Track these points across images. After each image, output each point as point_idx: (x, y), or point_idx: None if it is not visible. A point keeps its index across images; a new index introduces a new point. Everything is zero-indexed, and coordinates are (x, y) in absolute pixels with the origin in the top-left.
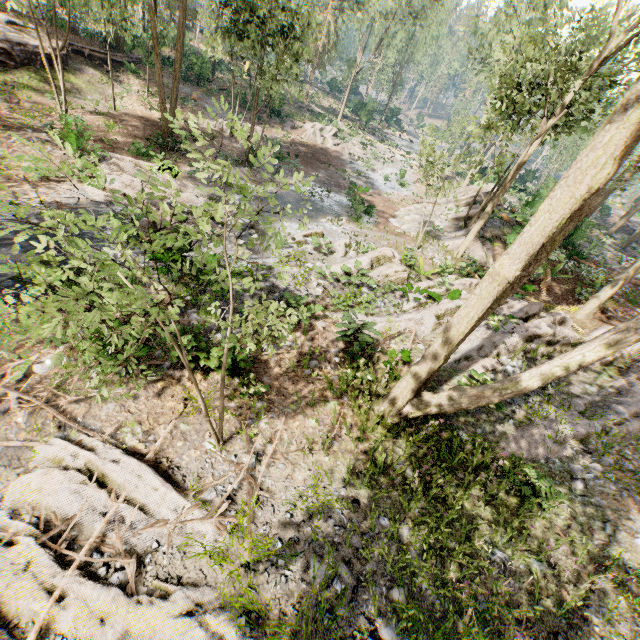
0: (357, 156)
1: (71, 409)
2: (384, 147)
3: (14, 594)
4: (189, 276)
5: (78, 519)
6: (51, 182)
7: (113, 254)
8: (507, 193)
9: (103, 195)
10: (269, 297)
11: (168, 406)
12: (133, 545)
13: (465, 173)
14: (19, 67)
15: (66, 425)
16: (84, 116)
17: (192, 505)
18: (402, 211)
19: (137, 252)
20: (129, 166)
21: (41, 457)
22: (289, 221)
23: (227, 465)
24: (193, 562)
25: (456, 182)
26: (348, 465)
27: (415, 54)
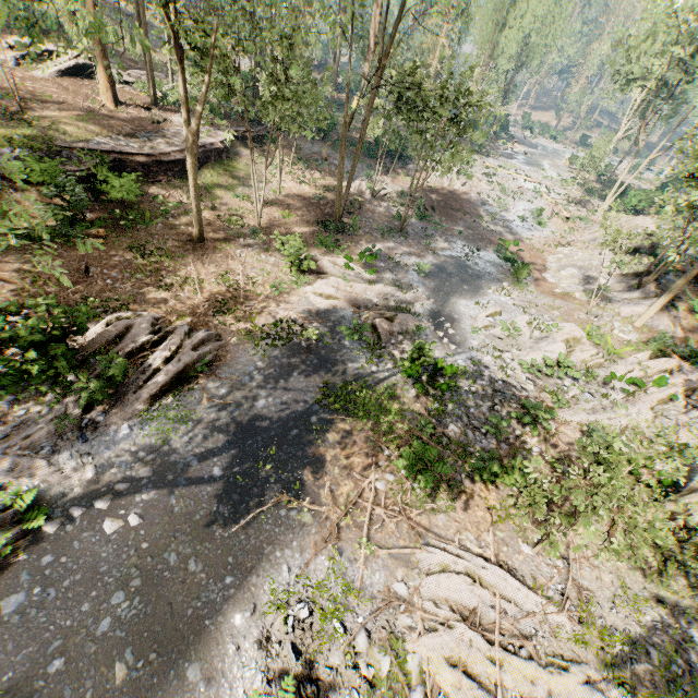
0: (486, 195)
1: (418, 520)
2: (505, 172)
3: (473, 661)
4: (428, 384)
5: (477, 610)
6: (285, 296)
7: (360, 365)
8: (653, 214)
9: (324, 302)
10: (494, 397)
11: (479, 515)
12: (519, 630)
13: (594, 188)
14: (201, 167)
15: (422, 534)
16: (264, 209)
17: (546, 602)
18: (551, 260)
19: (375, 361)
20: (330, 267)
21: (429, 562)
22: (463, 298)
23: (547, 567)
24: (564, 644)
25: (591, 206)
26: (639, 569)
27: (531, 57)
